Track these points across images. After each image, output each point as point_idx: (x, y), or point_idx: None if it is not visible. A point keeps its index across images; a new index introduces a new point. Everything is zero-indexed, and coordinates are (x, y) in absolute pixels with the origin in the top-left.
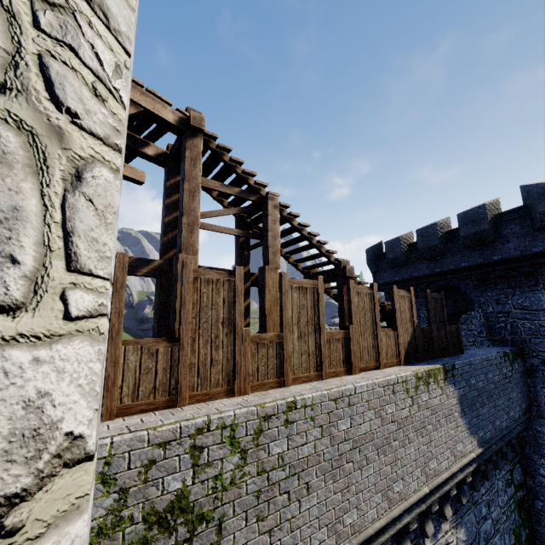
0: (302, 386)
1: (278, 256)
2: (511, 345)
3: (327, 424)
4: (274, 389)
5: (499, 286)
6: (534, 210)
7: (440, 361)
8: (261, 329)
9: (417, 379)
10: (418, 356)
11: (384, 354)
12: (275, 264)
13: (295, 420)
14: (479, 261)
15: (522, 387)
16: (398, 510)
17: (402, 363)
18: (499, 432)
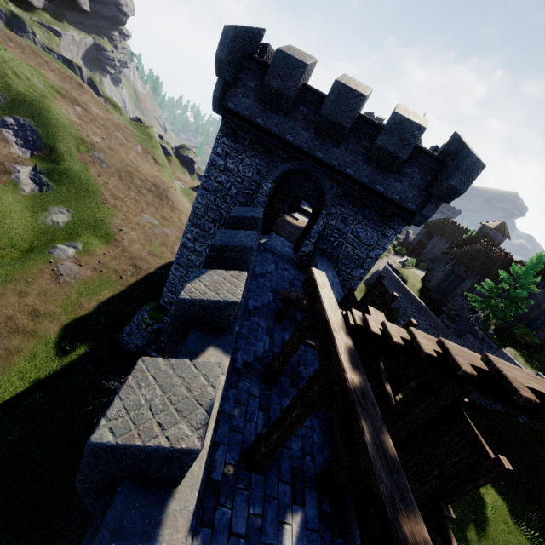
0: None
1: None
2: (326, 256)
3: None
4: None
5: (356, 209)
6: (446, 176)
7: None
8: None
9: None
10: None
11: None
12: None
13: None
14: (365, 179)
15: None
16: None
17: None
18: None
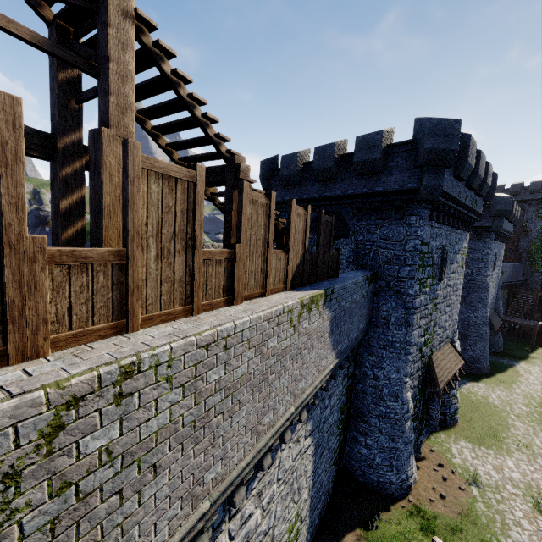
0: (159, 329)
1: (129, 117)
2: (369, 269)
3: (192, 380)
4: (107, 339)
5: (373, 217)
6: (421, 146)
7: (322, 286)
8: (93, 239)
9: (302, 307)
10: (303, 280)
11: (272, 280)
12: (123, 130)
13: (136, 389)
14: (364, 190)
15: (370, 304)
16: (265, 440)
17: (288, 288)
18: (350, 342)
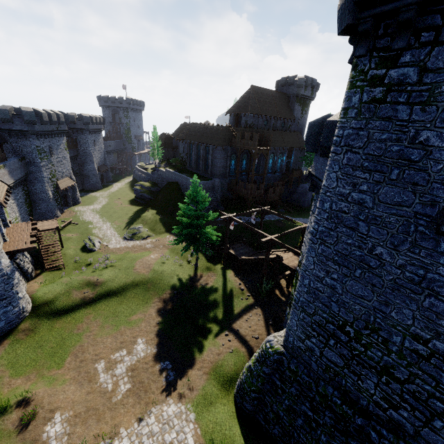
0: None
1: None
2: (22, 156)
3: None
4: None
5: (16, 137)
6: (24, 118)
7: (2, 164)
8: None
9: None
10: None
11: None
12: None
13: None
14: (9, 128)
15: (25, 167)
16: None
17: None
18: (19, 178)
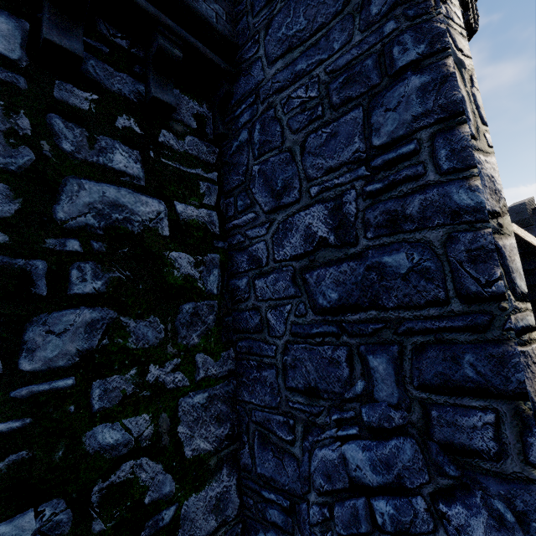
0: None
1: None
2: None
3: None
4: None
5: None
6: None
7: None
8: None
9: None
10: None
11: None
12: None
13: None
14: None
15: None
16: None
17: None
18: None
